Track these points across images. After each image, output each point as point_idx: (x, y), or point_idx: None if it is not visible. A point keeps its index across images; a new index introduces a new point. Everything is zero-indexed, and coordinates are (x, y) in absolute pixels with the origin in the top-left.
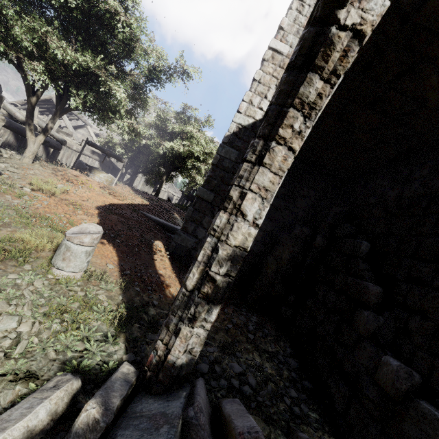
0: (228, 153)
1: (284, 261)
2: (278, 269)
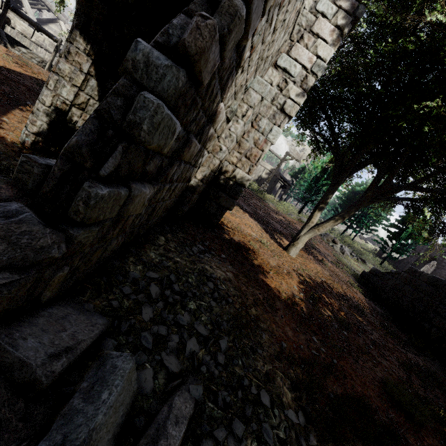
0: None
1: None
2: None
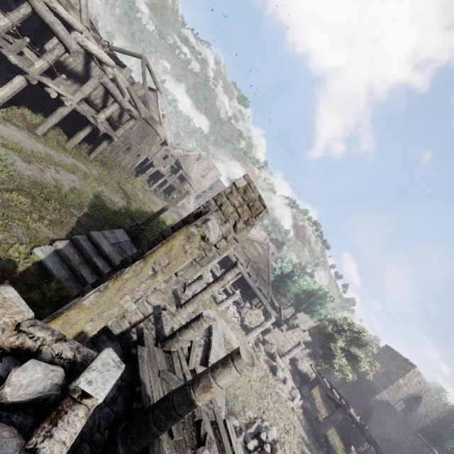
0: (368, 405)
1: (371, 451)
2: (369, 452)
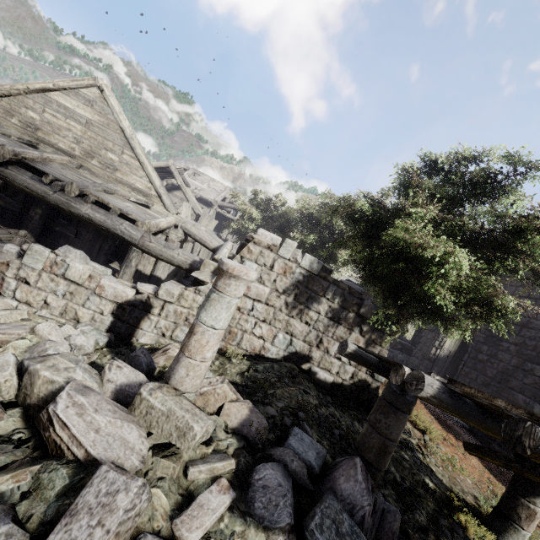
0: None
1: None
2: None
